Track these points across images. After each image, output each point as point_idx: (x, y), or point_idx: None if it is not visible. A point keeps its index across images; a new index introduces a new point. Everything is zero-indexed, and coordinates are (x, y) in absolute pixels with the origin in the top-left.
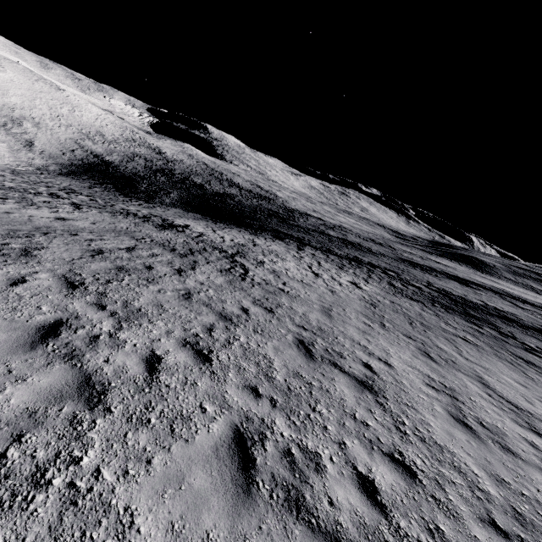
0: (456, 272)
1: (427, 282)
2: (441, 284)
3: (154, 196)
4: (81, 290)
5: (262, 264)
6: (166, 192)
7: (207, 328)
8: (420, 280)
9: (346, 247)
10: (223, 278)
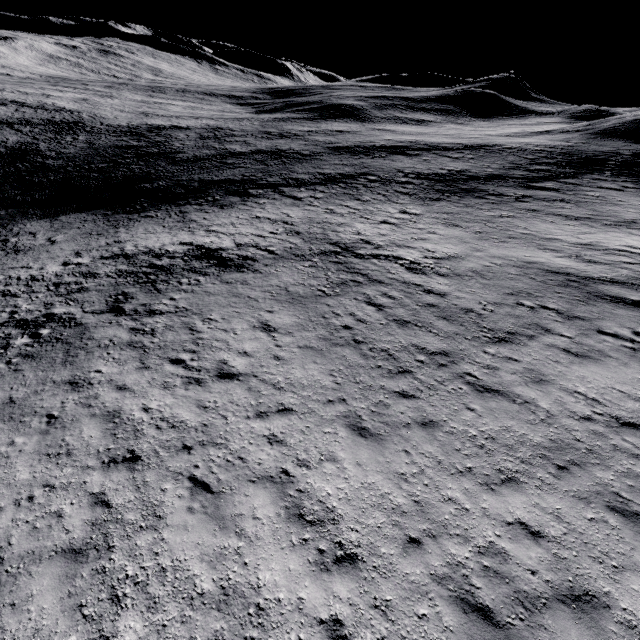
0: (372, 138)
1: (398, 171)
2: (403, 166)
3: None
4: (510, 339)
5: (374, 243)
6: None
7: (543, 307)
8: (393, 172)
9: (289, 164)
10: (434, 277)
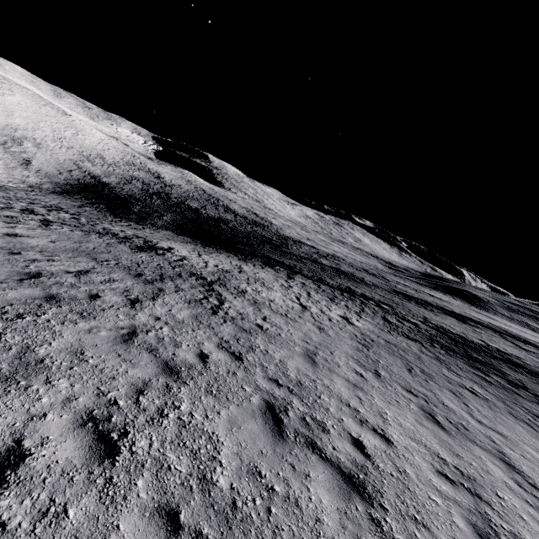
0: (452, 306)
1: (423, 317)
2: (438, 320)
3: (146, 218)
4: None
5: (244, 294)
6: (159, 215)
7: (137, 388)
8: (416, 315)
9: (339, 277)
10: (189, 311)
